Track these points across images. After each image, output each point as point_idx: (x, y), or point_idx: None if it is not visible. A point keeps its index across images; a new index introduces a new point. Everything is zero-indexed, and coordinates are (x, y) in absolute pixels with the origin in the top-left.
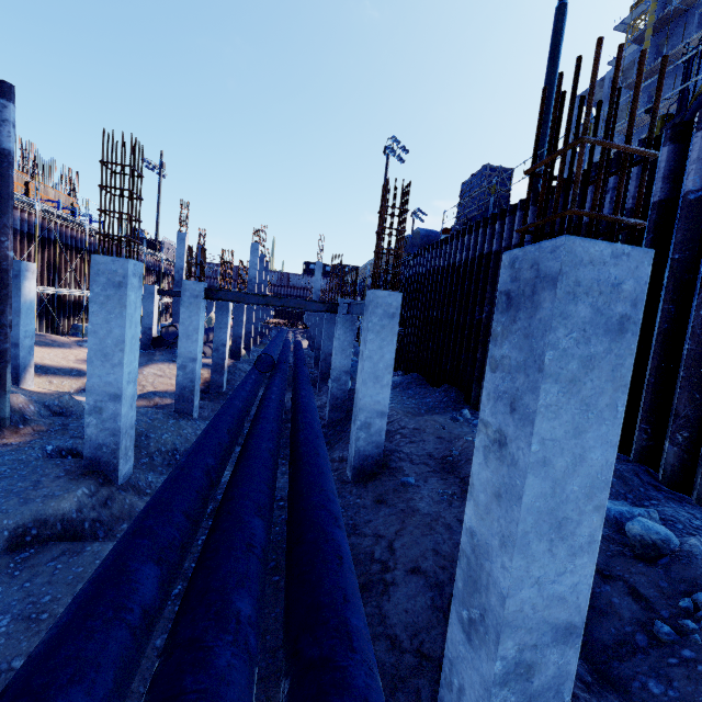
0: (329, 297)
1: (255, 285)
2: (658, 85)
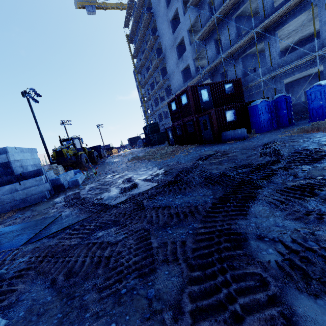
0: None
1: None
2: None
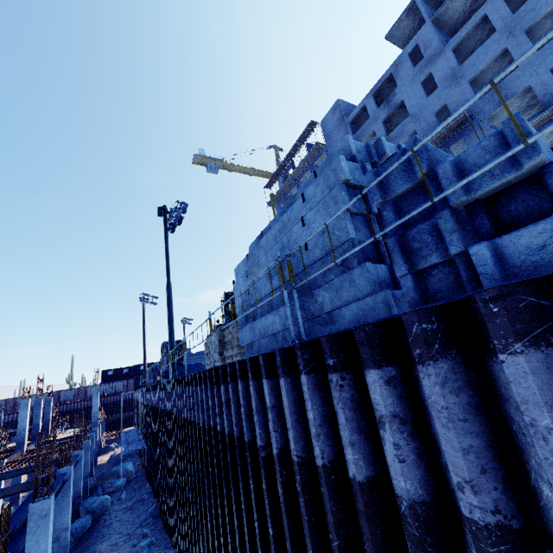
0: (127, 397)
1: (24, 436)
2: (3, 517)
